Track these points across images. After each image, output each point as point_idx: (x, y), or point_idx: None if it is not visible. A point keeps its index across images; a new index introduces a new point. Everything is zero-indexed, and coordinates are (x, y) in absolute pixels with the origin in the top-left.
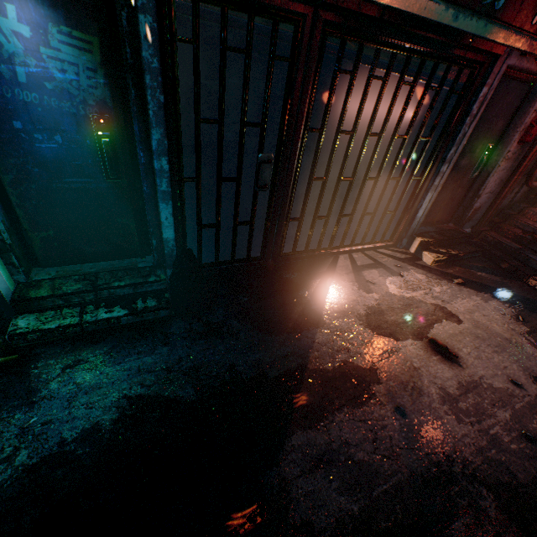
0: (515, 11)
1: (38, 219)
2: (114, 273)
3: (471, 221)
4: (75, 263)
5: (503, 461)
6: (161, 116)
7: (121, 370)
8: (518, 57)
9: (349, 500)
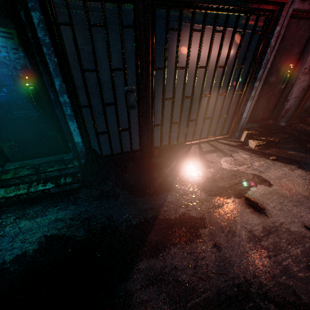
0: None
1: (3, 136)
2: (49, 164)
3: (284, 118)
4: (29, 159)
5: (290, 285)
6: (58, 70)
7: (45, 219)
8: (301, 2)
9: (170, 308)
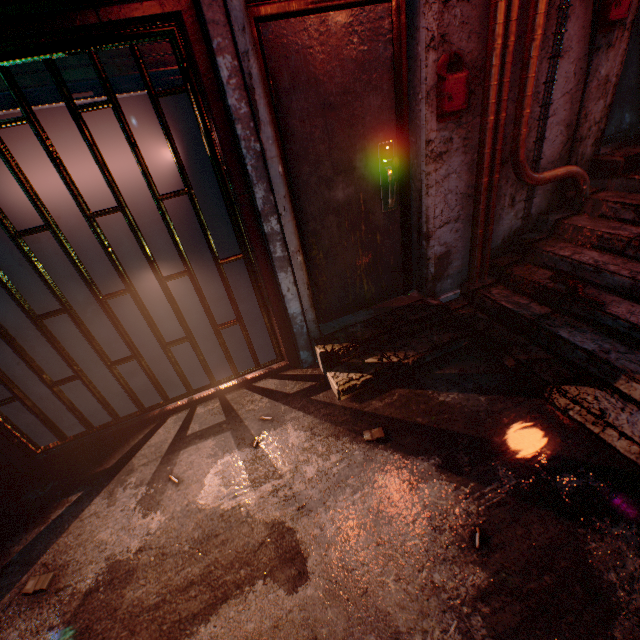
0: None
1: None
2: None
3: (449, 278)
4: None
5: None
6: None
7: None
8: None
9: None
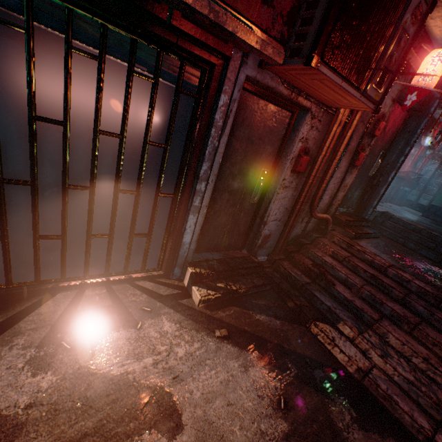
0: None
1: None
2: None
3: (265, 249)
4: None
5: None
6: None
7: None
8: (259, 70)
9: None
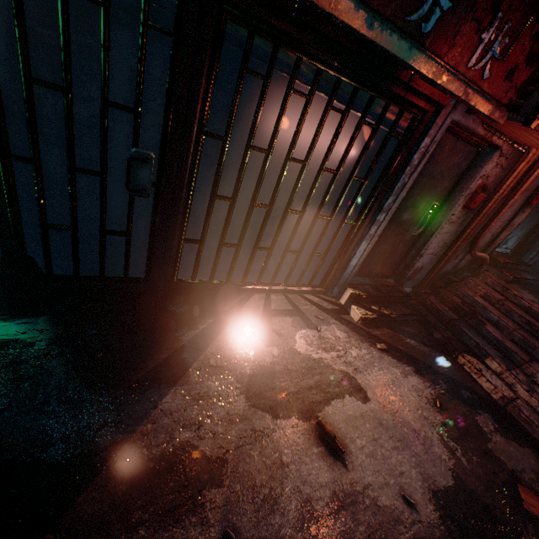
0: (448, 44)
1: None
2: None
3: (412, 281)
4: None
5: None
6: None
7: None
8: (464, 114)
9: None
